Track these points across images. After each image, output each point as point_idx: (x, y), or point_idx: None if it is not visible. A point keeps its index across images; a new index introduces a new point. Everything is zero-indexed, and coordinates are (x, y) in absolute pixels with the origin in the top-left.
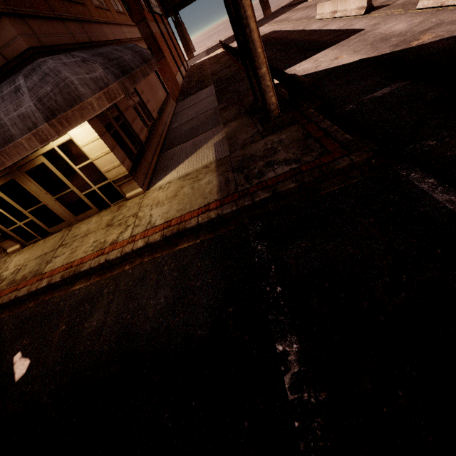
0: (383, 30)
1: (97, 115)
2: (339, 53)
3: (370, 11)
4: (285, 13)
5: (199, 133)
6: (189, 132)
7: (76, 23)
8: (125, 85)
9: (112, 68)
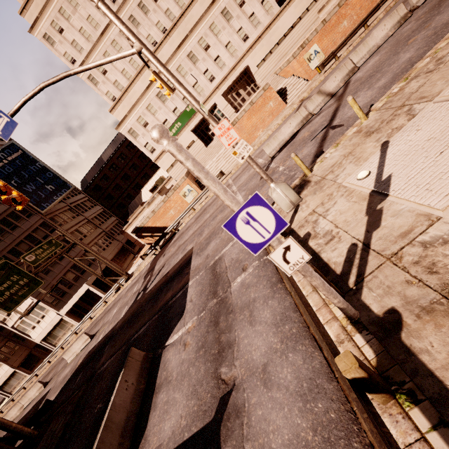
0: (61, 377)
1: None
2: None
3: (47, 384)
4: None
5: None
6: None
7: None
8: None
9: None
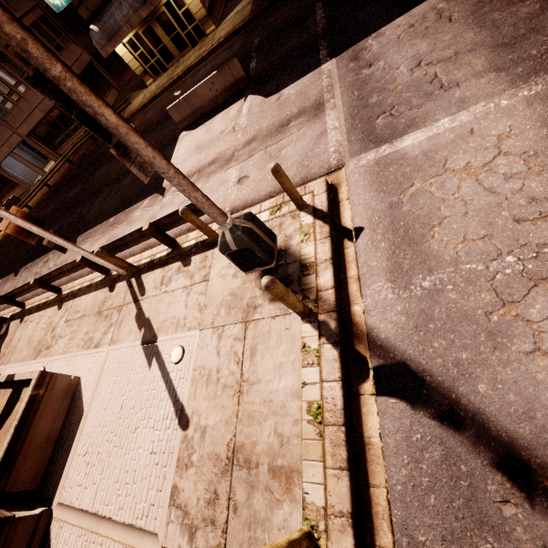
0: None
1: None
2: None
3: None
4: None
5: None
6: None
7: None
8: None
9: None
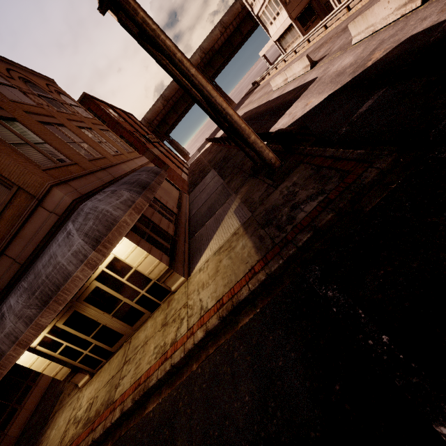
0: (334, 69)
1: (131, 229)
2: (306, 100)
3: (314, 65)
4: (247, 100)
5: (216, 209)
6: (208, 211)
7: (102, 171)
8: (147, 196)
9: (134, 188)
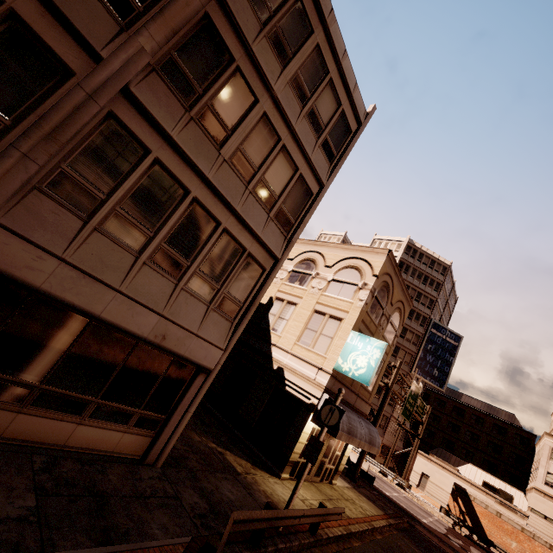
0: None
1: None
2: None
3: None
4: None
5: None
6: None
7: None
8: None
9: None
